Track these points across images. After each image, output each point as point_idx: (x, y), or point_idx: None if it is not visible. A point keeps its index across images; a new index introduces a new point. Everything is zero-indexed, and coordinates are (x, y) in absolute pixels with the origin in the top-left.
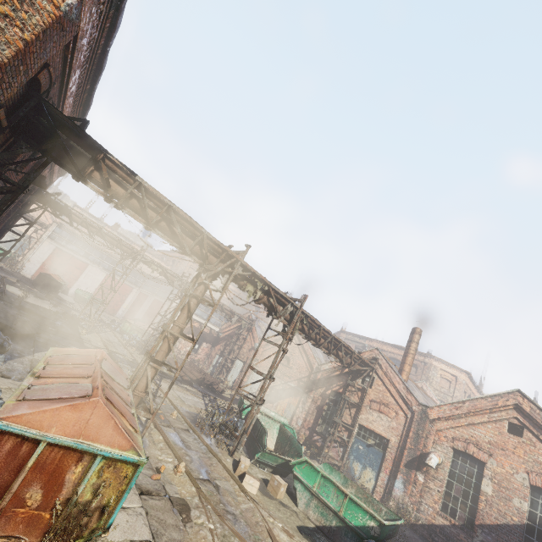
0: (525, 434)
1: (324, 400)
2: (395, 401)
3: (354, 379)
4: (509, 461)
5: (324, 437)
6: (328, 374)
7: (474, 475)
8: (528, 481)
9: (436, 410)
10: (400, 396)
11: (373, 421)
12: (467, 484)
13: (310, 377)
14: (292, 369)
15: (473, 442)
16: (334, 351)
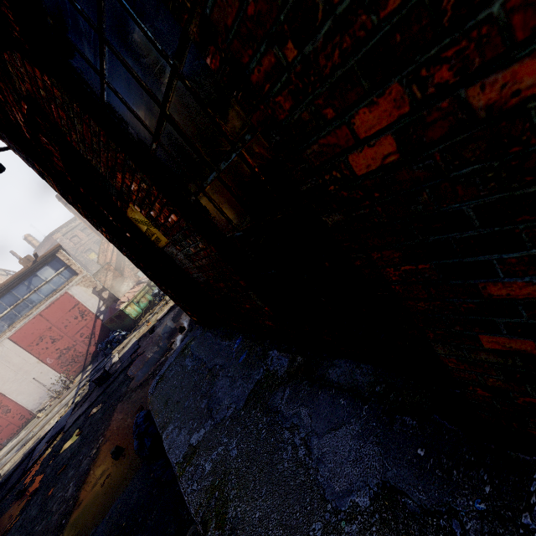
0: None
1: None
2: None
3: None
4: None
5: None
6: None
7: None
8: None
9: None
10: None
11: None
12: None
13: None
14: None
15: None
16: None
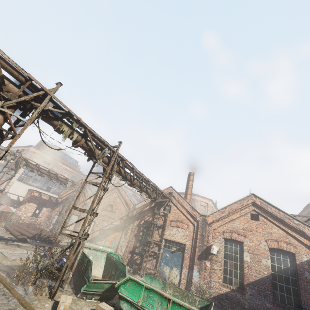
0: (260, 218)
1: (140, 228)
2: (185, 218)
3: (158, 210)
4: (255, 237)
5: (142, 255)
6: (141, 210)
7: (238, 252)
8: (267, 246)
9: (211, 216)
10: (189, 213)
11: (174, 234)
12: (235, 259)
13: (128, 215)
14: (115, 212)
15: (235, 231)
16: (144, 188)
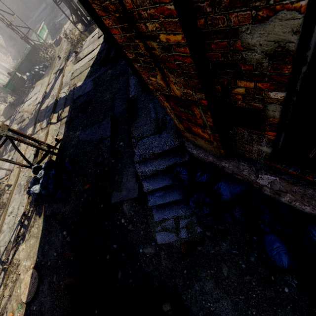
0: None
1: None
2: None
3: None
4: None
5: None
6: None
7: None
8: None
9: None
10: None
11: None
12: None
13: None
14: None
15: None
16: None
